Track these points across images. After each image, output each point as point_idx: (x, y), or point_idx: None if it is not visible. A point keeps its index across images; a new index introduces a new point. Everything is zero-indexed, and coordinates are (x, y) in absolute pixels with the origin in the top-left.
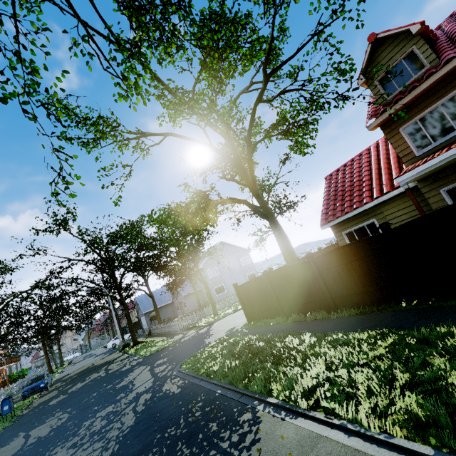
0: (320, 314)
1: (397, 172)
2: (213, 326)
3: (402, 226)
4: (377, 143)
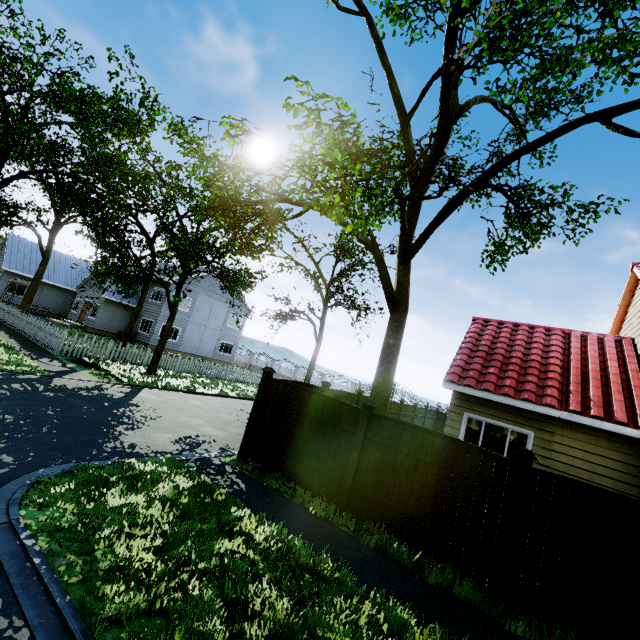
0: (472, 591)
1: (622, 399)
2: (141, 397)
3: None
4: (582, 334)
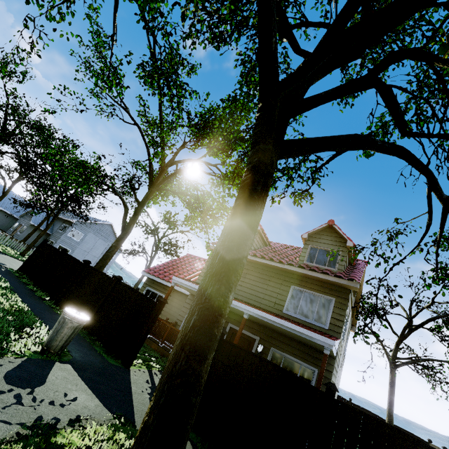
0: (45, 296)
1: None
2: (1, 254)
3: (121, 285)
4: None
